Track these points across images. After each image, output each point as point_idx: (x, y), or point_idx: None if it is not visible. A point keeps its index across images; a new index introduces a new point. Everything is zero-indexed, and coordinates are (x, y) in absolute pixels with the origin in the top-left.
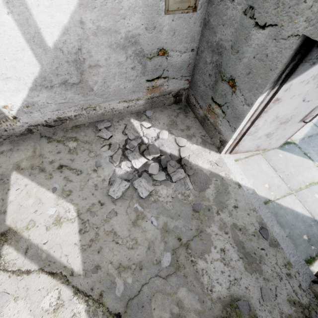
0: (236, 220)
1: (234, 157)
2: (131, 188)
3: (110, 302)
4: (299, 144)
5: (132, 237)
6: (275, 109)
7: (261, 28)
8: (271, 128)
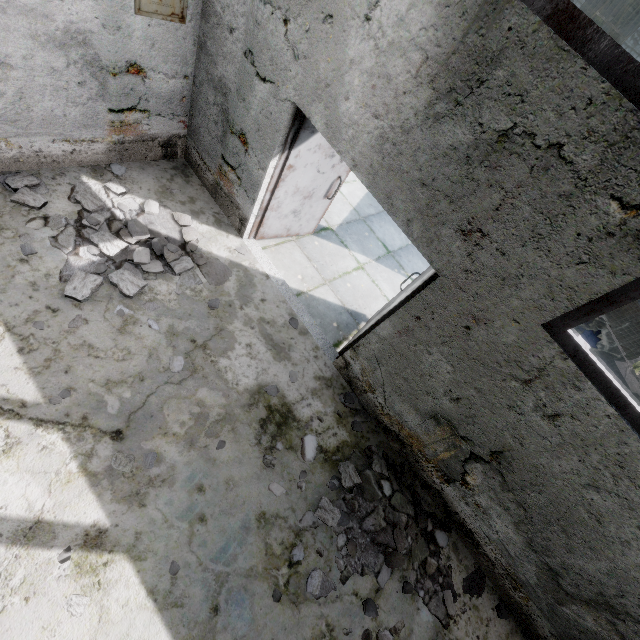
0: (264, 314)
1: (261, 244)
2: (106, 285)
3: (102, 422)
4: (337, 231)
5: (122, 347)
6: (292, 178)
7: (263, 80)
8: (295, 204)
